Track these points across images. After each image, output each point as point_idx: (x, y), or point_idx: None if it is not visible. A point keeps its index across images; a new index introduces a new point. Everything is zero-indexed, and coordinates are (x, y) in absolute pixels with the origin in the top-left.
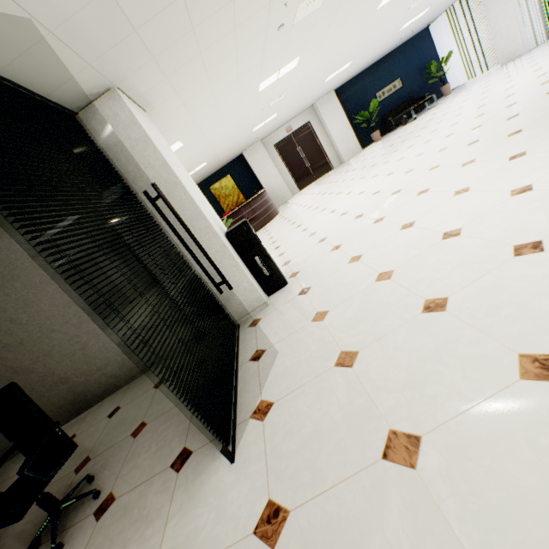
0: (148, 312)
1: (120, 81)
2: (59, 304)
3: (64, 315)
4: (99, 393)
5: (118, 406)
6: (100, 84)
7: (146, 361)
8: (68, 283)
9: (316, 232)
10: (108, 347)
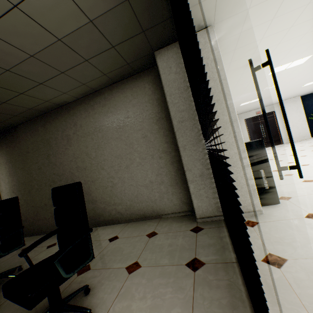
0: (160, 180)
1: (218, 22)
2: (113, 154)
3: (113, 161)
4: (107, 219)
5: (117, 235)
6: (208, 18)
7: (143, 213)
8: (124, 143)
9: (293, 174)
10: (126, 192)
